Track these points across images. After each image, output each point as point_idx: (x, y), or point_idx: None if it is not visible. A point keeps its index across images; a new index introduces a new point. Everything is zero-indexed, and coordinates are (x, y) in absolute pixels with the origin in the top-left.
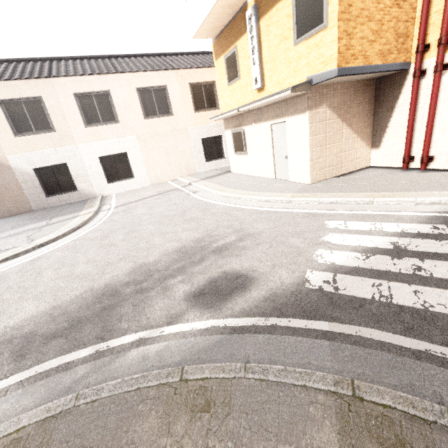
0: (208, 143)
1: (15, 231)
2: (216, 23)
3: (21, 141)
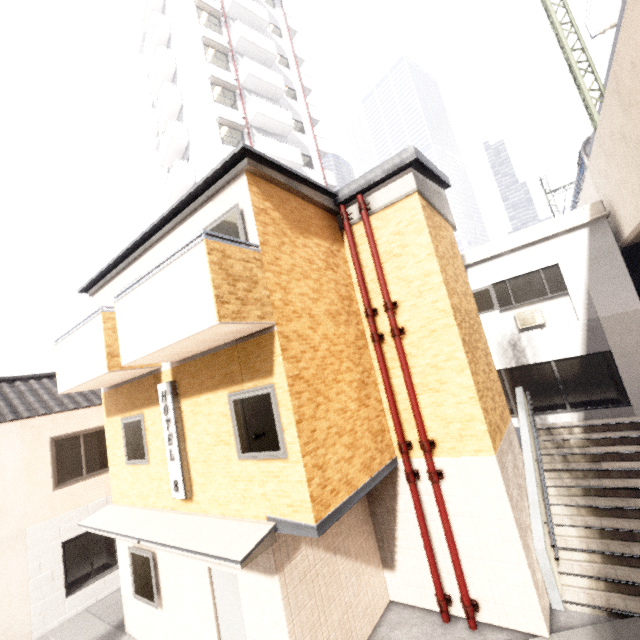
0: (82, 543)
1: None
2: (108, 381)
3: None
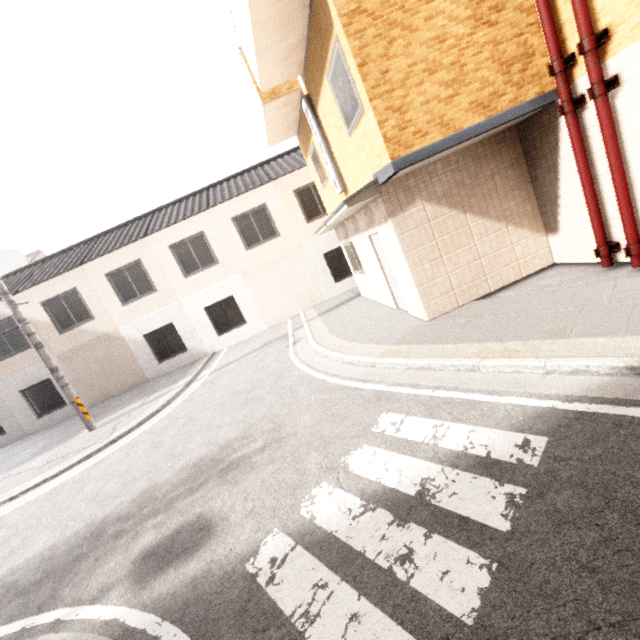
0: (335, 256)
1: (115, 415)
2: (284, 124)
3: (129, 310)
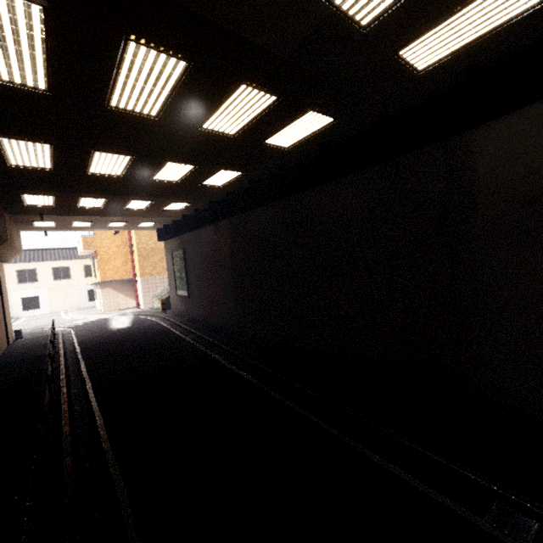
0: (93, 292)
1: None
2: (86, 254)
3: None
